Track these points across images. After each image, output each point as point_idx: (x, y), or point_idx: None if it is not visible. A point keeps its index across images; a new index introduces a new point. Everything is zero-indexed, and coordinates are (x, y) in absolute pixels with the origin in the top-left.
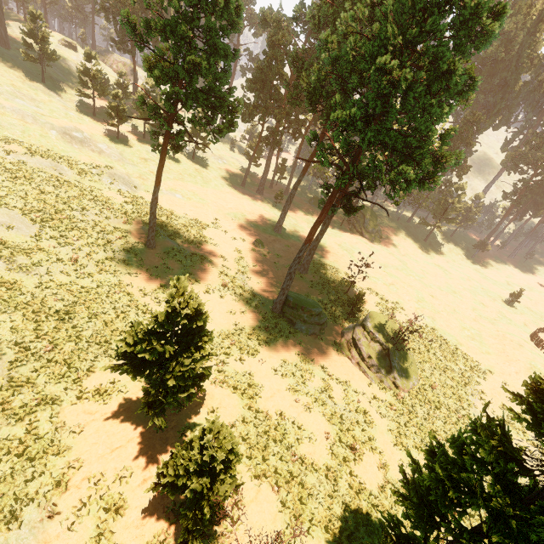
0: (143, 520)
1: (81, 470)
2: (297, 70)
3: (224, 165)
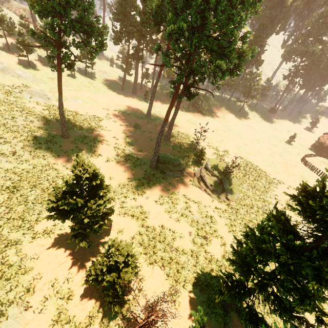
0: (85, 300)
1: (41, 279)
2: (144, 1)
3: (108, 77)
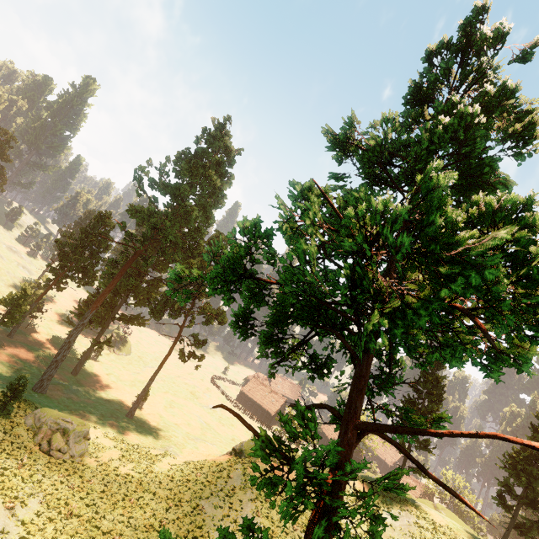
0: None
1: None
2: None
3: None
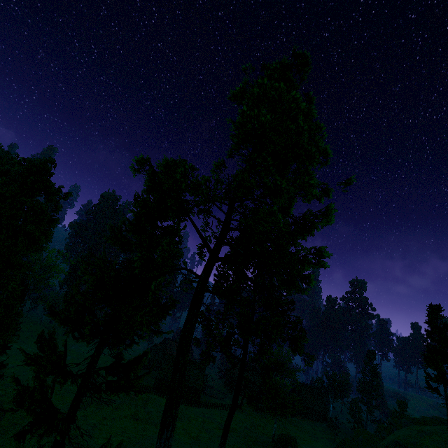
0: None
1: None
2: None
3: None
